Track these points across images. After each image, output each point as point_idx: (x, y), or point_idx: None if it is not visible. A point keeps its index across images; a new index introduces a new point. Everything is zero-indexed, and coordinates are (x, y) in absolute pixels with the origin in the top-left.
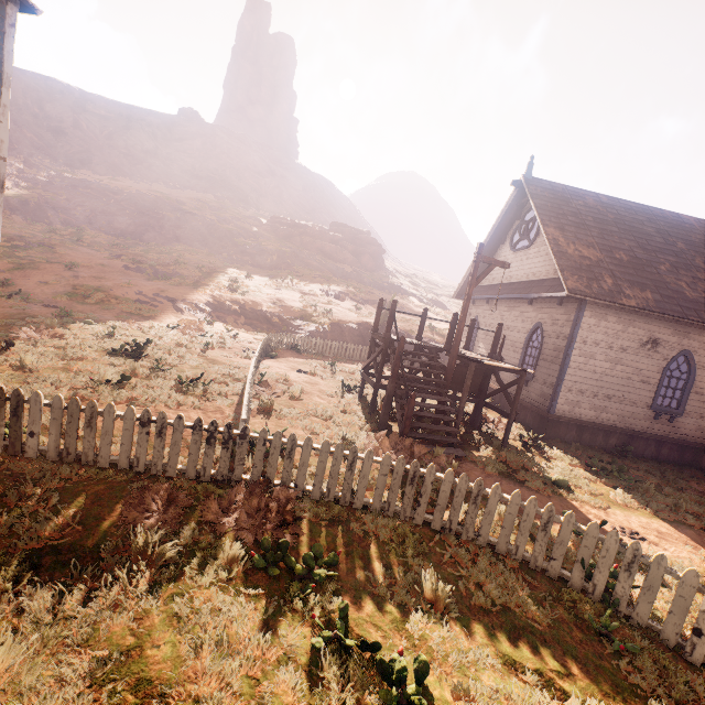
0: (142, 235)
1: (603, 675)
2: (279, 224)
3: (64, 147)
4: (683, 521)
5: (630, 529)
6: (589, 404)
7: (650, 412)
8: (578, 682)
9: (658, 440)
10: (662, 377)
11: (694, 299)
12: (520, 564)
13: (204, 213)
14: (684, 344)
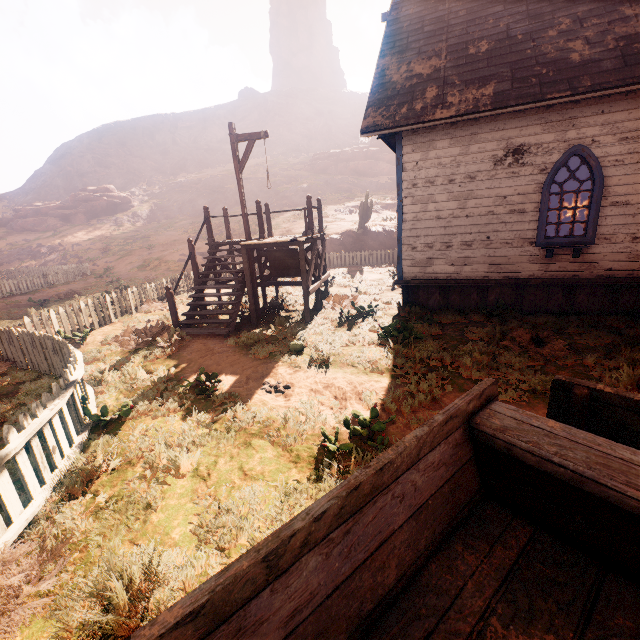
0: (213, 209)
1: None
2: (318, 160)
3: (169, 162)
4: (405, 376)
5: (291, 384)
6: (444, 259)
7: (538, 250)
8: None
9: (565, 285)
10: (542, 197)
11: (584, 60)
12: None
13: (257, 174)
14: (571, 137)
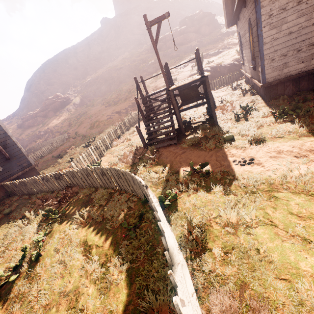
0: (110, 89)
1: (113, 247)
2: None
3: (79, 72)
4: None
5: (251, 157)
6: (296, 60)
7: None
8: (101, 249)
9: None
10: None
11: None
12: (139, 199)
13: (125, 64)
14: None
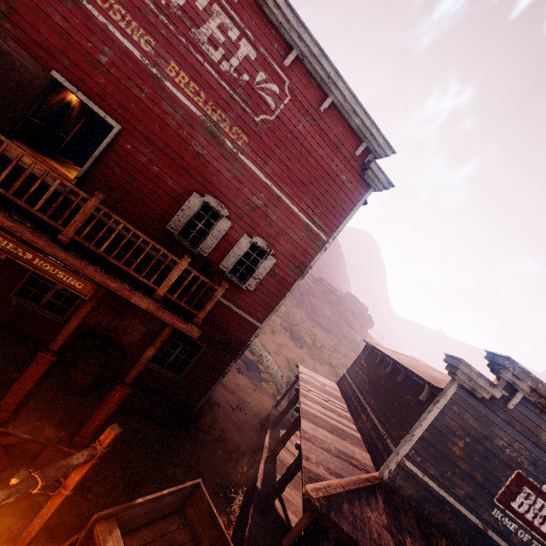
0: None
1: None
2: (326, 287)
3: None
4: None
5: None
6: None
7: None
8: None
9: None
10: None
11: None
12: None
13: None
14: None
